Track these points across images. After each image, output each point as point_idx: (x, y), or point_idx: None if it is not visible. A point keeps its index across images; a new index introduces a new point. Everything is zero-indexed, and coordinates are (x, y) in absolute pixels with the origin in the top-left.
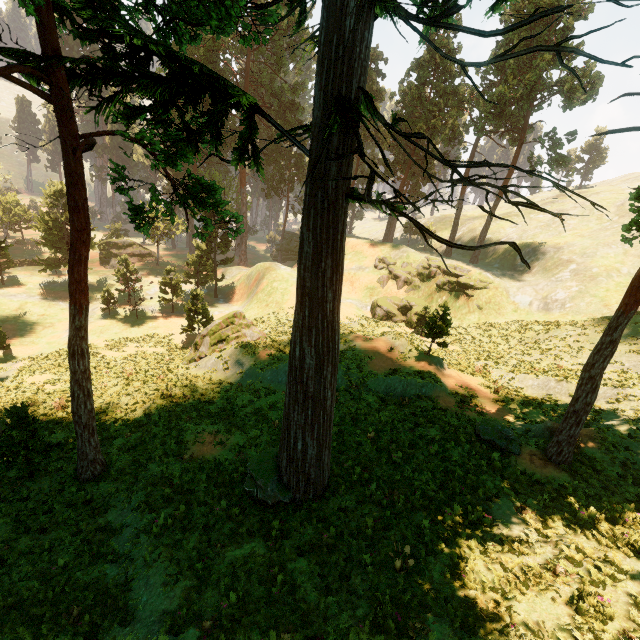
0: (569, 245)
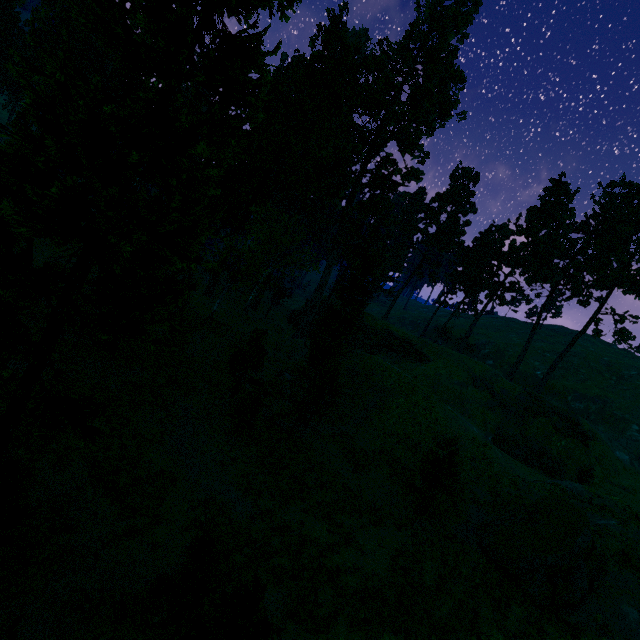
0: (611, 400)
